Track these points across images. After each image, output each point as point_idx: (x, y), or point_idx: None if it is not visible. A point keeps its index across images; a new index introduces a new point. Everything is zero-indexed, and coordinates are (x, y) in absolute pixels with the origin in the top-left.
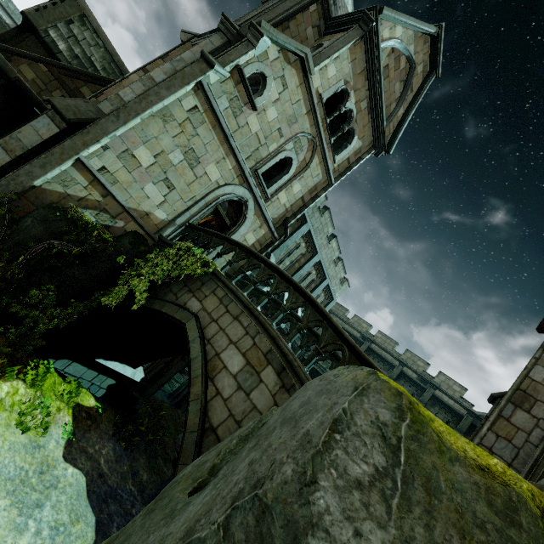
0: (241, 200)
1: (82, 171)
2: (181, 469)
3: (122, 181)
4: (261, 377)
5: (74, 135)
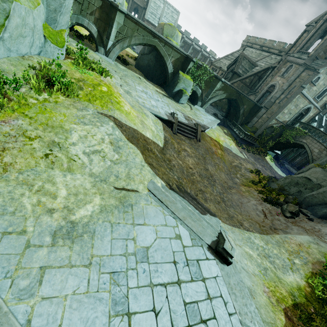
0: (309, 107)
1: (274, 119)
2: (310, 163)
3: (281, 117)
4: (322, 152)
5: (274, 114)
